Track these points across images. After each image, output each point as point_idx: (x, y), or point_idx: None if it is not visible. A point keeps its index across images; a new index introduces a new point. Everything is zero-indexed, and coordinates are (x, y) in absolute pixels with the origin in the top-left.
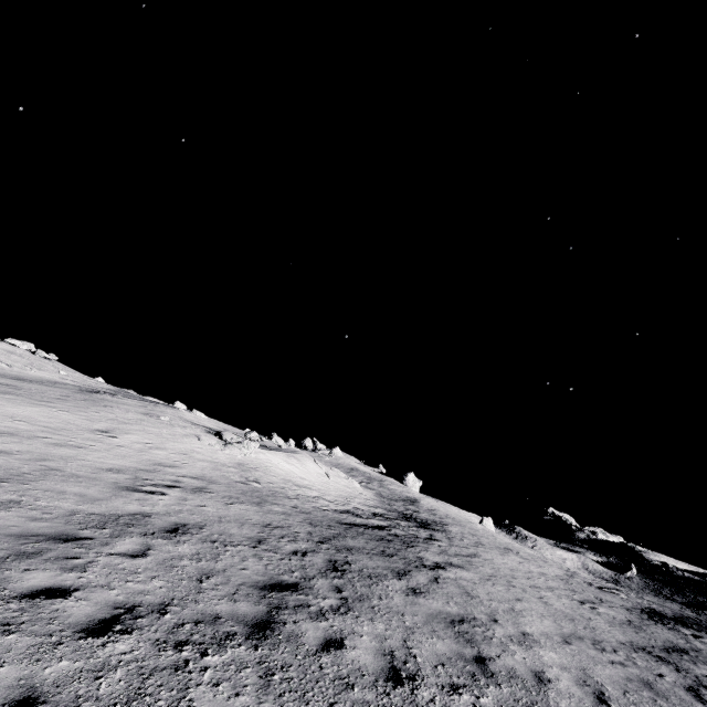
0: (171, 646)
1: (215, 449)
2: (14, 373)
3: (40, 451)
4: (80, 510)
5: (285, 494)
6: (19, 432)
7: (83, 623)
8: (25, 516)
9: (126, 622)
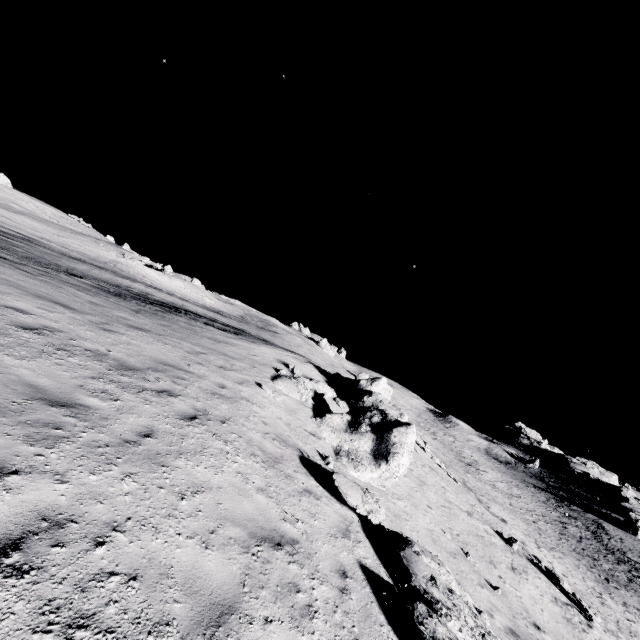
0: None
1: (113, 256)
2: (56, 223)
3: (22, 227)
4: (9, 228)
5: (124, 271)
6: (22, 224)
7: None
8: None
9: None
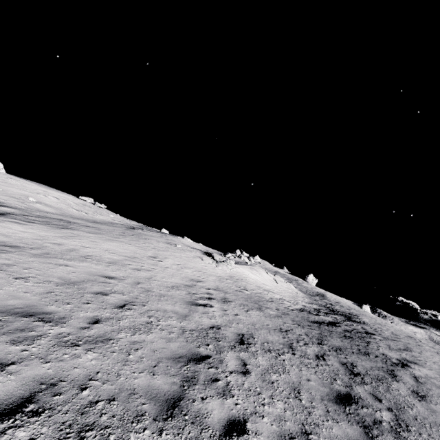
0: None
1: (213, 266)
2: (91, 218)
3: (132, 275)
4: (184, 327)
5: (264, 298)
6: (116, 261)
7: None
8: (163, 337)
9: None
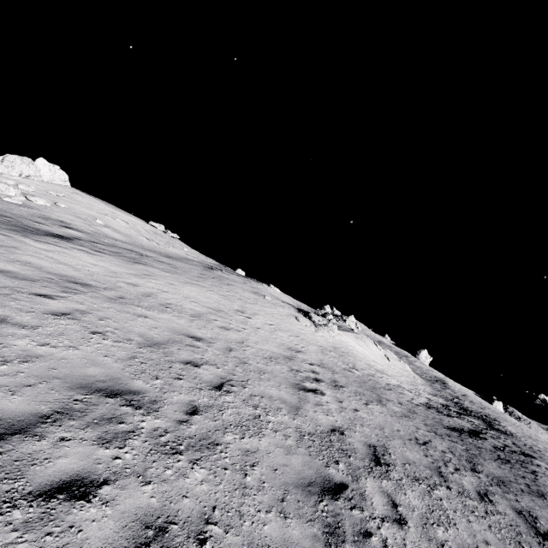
0: None
1: (312, 330)
2: (163, 251)
3: (221, 337)
4: (300, 428)
5: (380, 383)
6: (199, 315)
7: None
8: (279, 444)
9: None
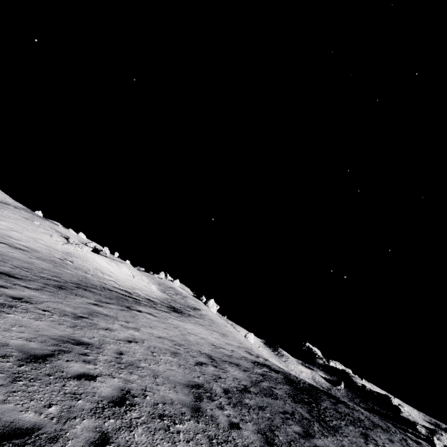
0: None
1: (58, 243)
2: None
3: None
4: None
5: (86, 271)
6: None
7: None
8: None
9: None
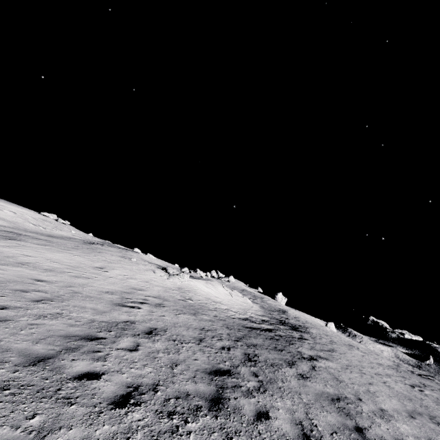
0: (166, 415)
1: (164, 278)
2: (47, 233)
3: (67, 281)
4: (95, 319)
5: (208, 307)
6: (55, 269)
7: (111, 398)
8: (66, 323)
9: (136, 397)
